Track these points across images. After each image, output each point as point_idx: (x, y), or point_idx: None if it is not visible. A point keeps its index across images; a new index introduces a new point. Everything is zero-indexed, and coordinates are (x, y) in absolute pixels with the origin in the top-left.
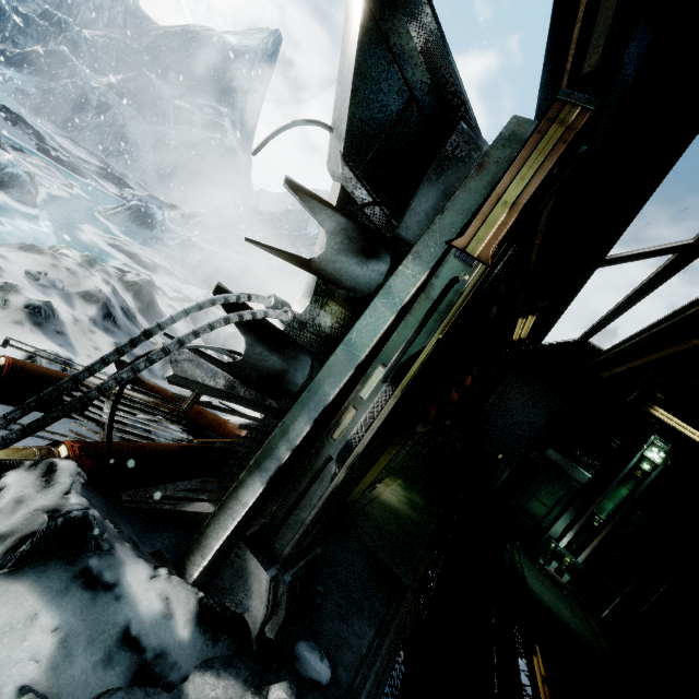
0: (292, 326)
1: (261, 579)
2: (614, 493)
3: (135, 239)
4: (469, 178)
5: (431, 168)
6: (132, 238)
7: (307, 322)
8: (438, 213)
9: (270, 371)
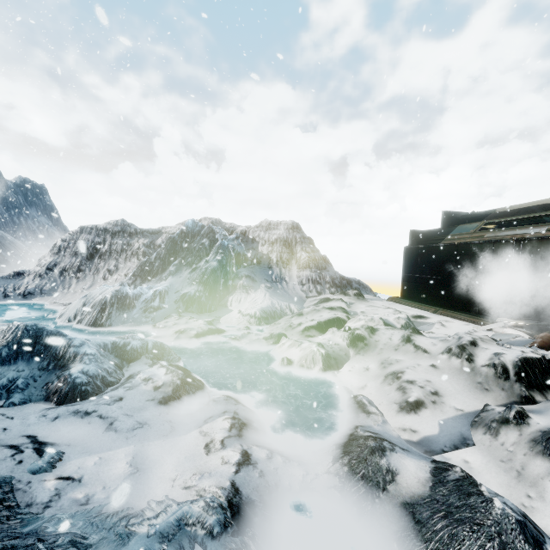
0: None
1: None
2: None
3: (144, 322)
4: None
5: None
6: (143, 323)
7: None
8: None
9: None
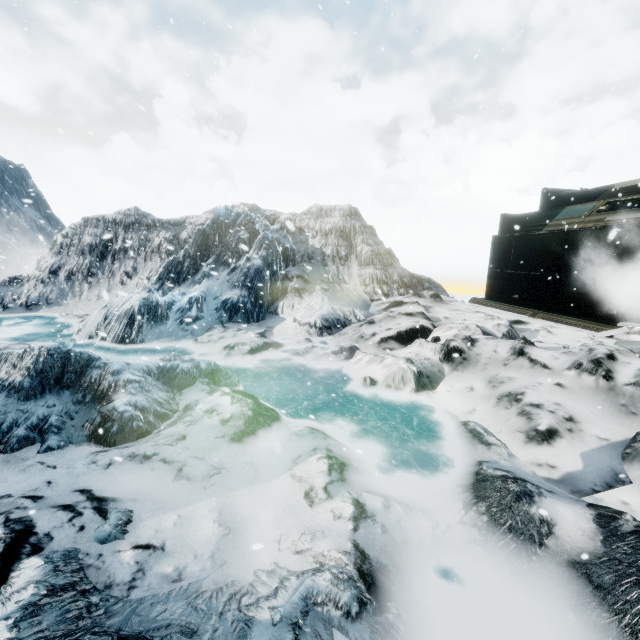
0: None
1: None
2: None
3: (182, 336)
4: None
5: None
6: (182, 338)
7: None
8: None
9: None
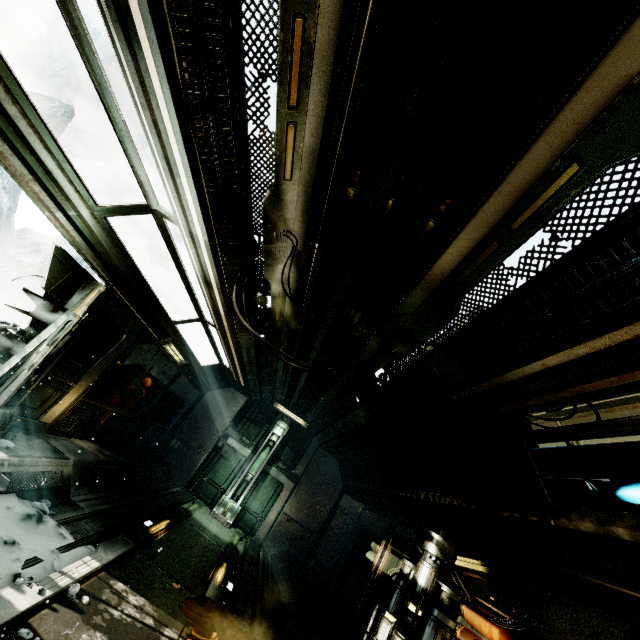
0: (19, 333)
1: None
2: (259, 457)
3: None
4: (86, 295)
5: (79, 290)
6: None
7: (27, 333)
8: (76, 303)
9: (6, 346)
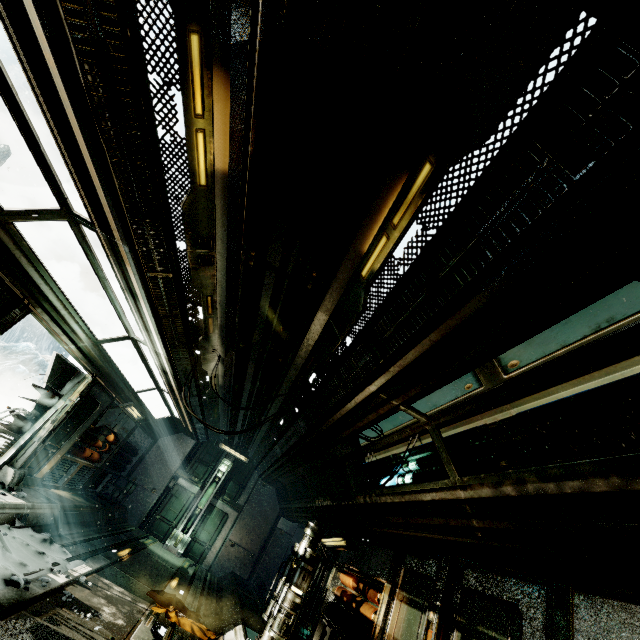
0: (28, 415)
1: (12, 471)
2: (207, 492)
3: None
4: (77, 384)
5: (70, 381)
6: None
7: (32, 414)
8: (69, 391)
9: (20, 426)
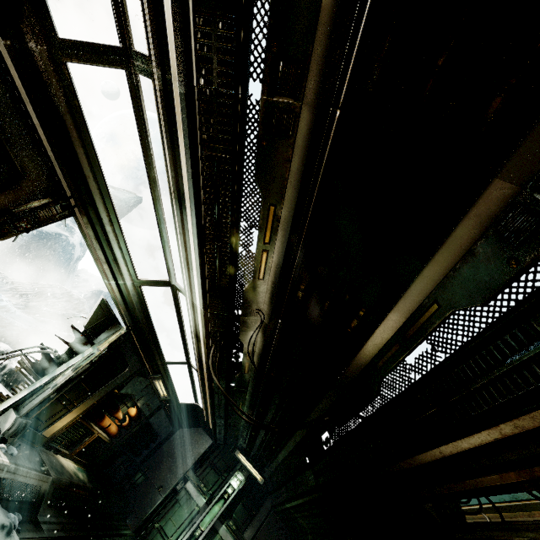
0: (56, 357)
1: (14, 417)
2: (212, 510)
3: None
4: (111, 335)
5: (107, 330)
6: None
7: (61, 358)
8: (102, 340)
9: (44, 367)
